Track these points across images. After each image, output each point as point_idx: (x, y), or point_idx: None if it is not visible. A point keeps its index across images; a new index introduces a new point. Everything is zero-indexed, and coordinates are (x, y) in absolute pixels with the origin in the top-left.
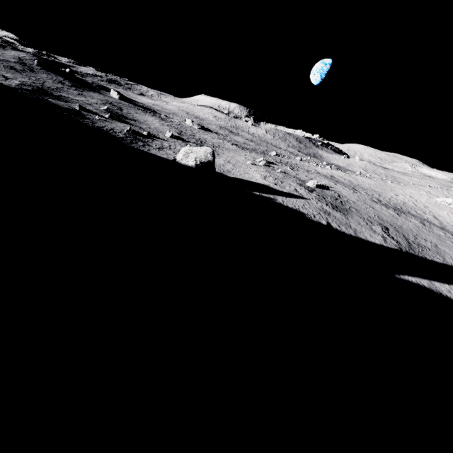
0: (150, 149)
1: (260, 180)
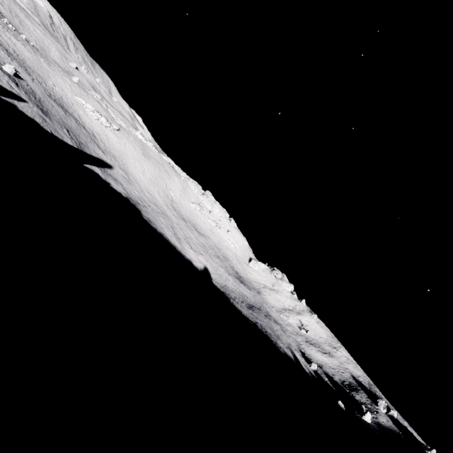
0: None
1: None
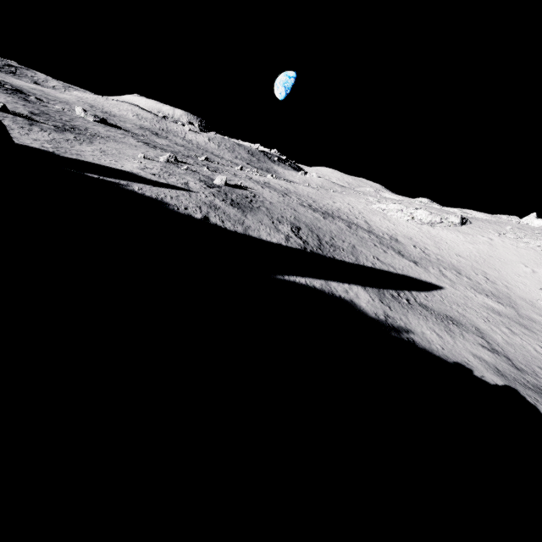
0: None
1: (127, 168)
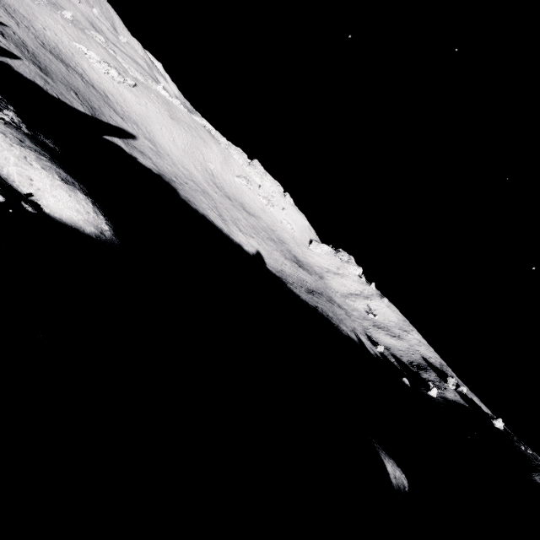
0: None
1: None
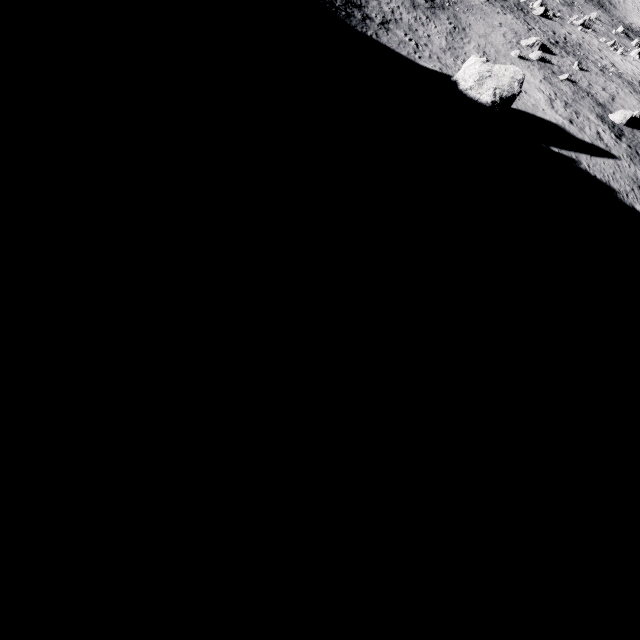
0: (377, 32)
1: (549, 114)
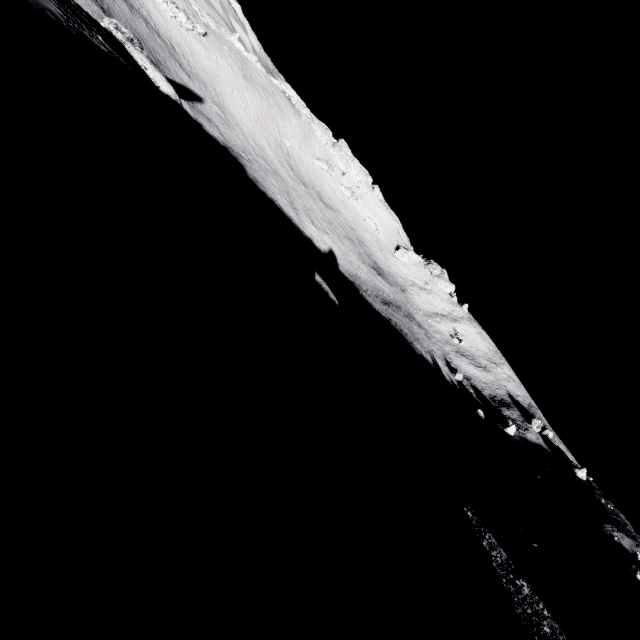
0: None
1: None
